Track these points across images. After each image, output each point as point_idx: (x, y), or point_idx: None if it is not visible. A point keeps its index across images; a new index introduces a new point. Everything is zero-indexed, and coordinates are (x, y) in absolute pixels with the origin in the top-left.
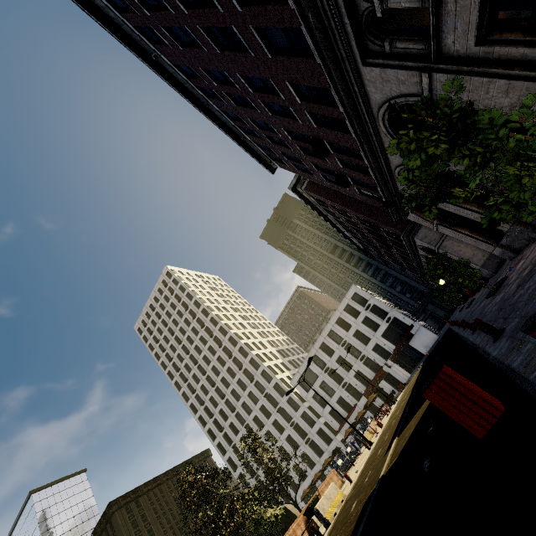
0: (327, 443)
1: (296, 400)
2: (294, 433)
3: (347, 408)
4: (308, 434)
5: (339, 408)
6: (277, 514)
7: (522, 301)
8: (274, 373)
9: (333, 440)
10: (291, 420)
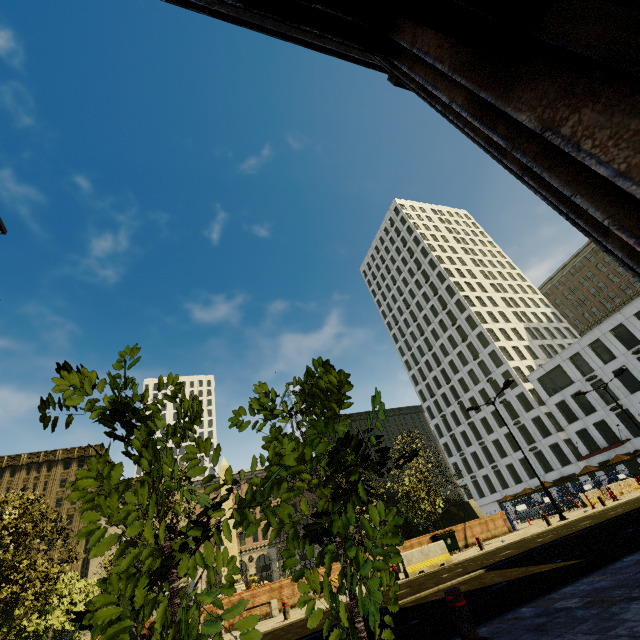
0: (561, 463)
1: (529, 399)
2: (517, 433)
3: (609, 437)
4: (536, 442)
5: (595, 433)
6: (431, 512)
7: (554, 638)
8: (507, 357)
9: (572, 465)
10: (517, 418)
